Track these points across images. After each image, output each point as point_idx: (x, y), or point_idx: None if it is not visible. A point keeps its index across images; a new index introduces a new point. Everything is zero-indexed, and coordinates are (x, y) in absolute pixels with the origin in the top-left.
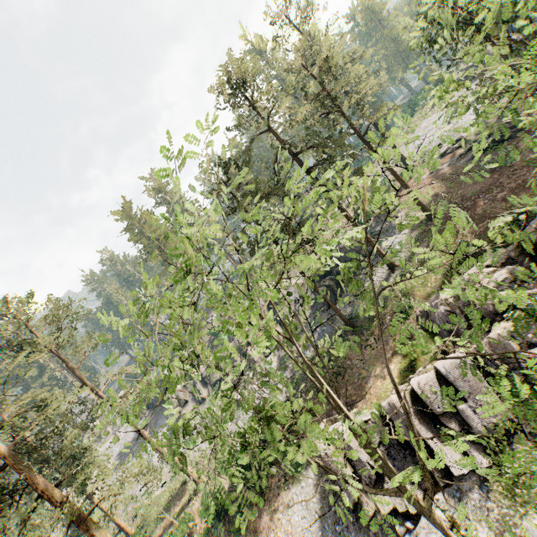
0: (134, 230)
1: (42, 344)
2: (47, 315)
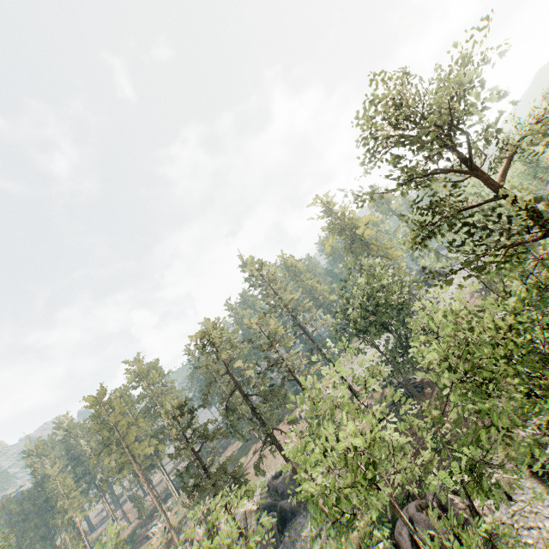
0: (99, 418)
1: None
2: None
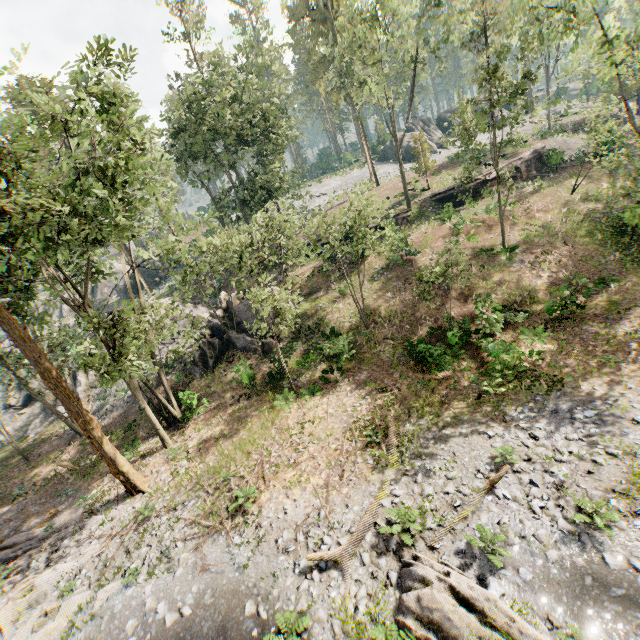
0: None
1: None
2: None
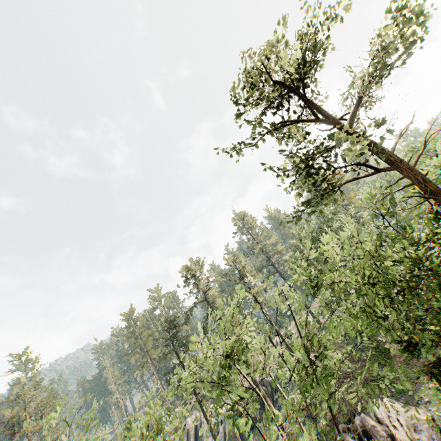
0: (130, 328)
1: (24, 428)
2: (39, 401)
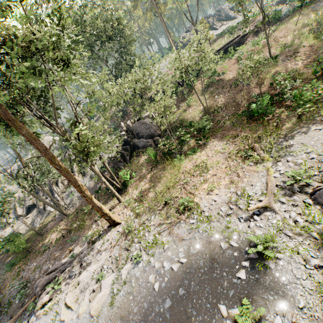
0: None
1: None
2: None
